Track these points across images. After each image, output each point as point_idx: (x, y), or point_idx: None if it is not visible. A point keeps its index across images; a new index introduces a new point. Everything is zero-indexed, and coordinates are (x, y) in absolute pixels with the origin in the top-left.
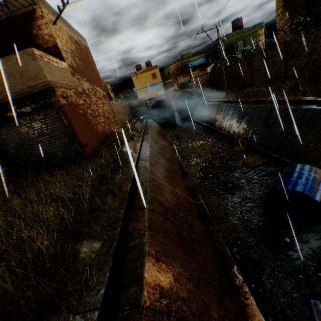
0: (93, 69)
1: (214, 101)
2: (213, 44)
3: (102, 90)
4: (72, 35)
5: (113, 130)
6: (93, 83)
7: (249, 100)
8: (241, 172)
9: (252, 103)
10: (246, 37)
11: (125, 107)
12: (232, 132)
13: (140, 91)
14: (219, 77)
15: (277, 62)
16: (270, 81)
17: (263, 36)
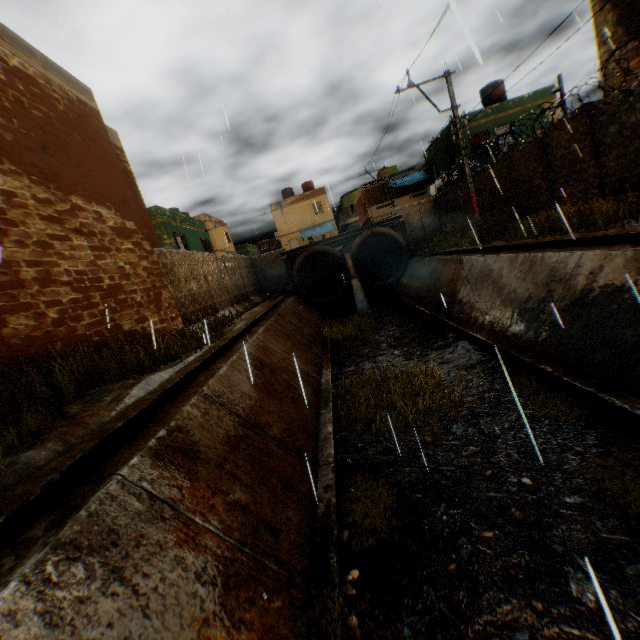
0: (90, 158)
1: (448, 252)
2: (440, 137)
3: (117, 214)
4: (5, 53)
5: (127, 328)
6: (65, 186)
7: (558, 239)
8: (604, 570)
9: (572, 245)
10: (515, 117)
11: (230, 268)
12: (511, 338)
13: (288, 239)
14: (459, 199)
15: (639, 127)
16: (616, 187)
17: (556, 114)
